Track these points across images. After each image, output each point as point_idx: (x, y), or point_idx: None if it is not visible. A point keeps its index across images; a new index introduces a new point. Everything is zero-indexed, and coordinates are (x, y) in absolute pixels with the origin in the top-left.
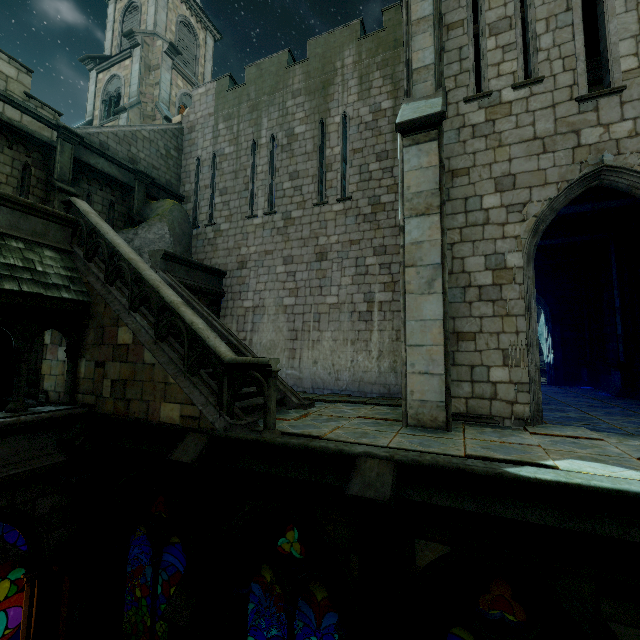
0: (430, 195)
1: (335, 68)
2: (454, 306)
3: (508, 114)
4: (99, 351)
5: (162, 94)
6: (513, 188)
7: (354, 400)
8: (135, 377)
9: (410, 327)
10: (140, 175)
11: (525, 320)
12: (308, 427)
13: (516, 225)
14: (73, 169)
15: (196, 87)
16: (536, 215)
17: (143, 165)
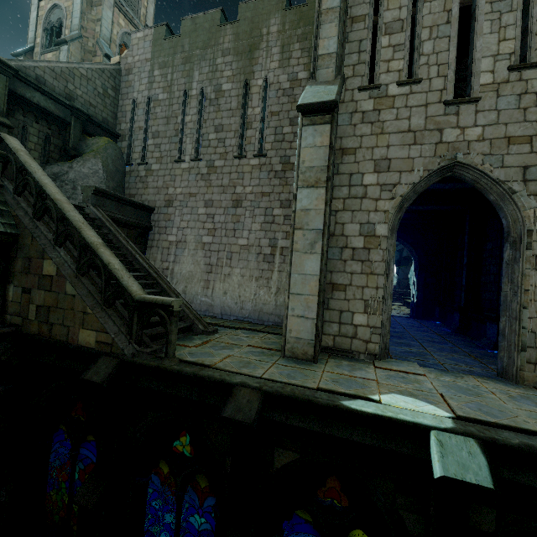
0: (320, 171)
1: (261, 34)
2: (333, 262)
3: (391, 106)
4: (26, 279)
5: (103, 31)
6: (388, 170)
7: (252, 328)
8: (58, 305)
9: (294, 279)
10: (76, 112)
11: (384, 279)
12: (204, 355)
13: (386, 201)
14: (8, 100)
15: (135, 31)
16: (402, 195)
17: (80, 102)
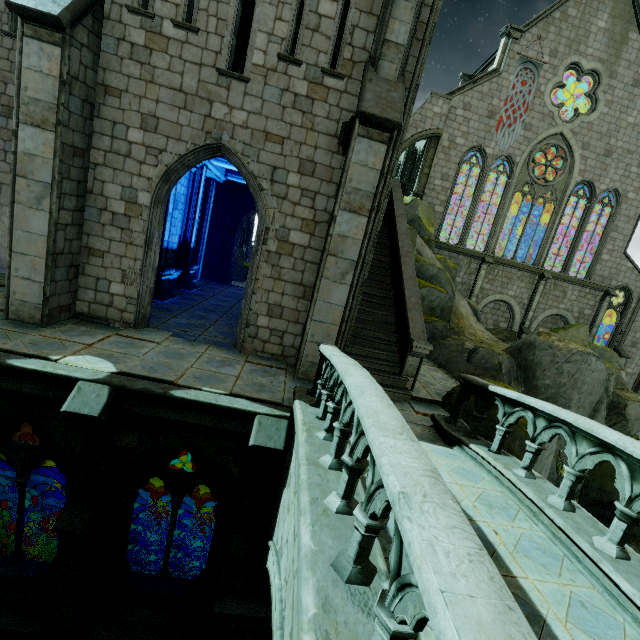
0: (48, 108)
1: None
2: (90, 224)
3: (165, 51)
4: None
5: None
6: (155, 131)
7: None
8: None
9: (17, 236)
10: None
11: (143, 251)
12: None
13: (151, 168)
14: None
15: None
16: (168, 165)
17: None
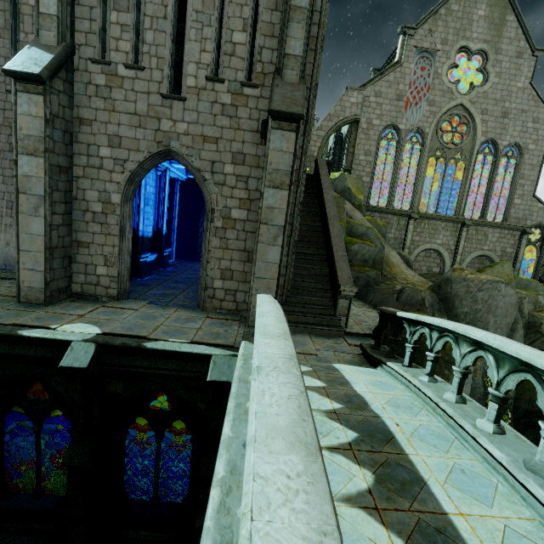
0: (37, 141)
1: None
2: (77, 223)
3: (121, 87)
4: None
5: None
6: (119, 147)
7: None
8: None
9: (22, 238)
10: None
11: (119, 239)
12: None
13: (119, 174)
14: None
15: None
16: (131, 171)
17: None
